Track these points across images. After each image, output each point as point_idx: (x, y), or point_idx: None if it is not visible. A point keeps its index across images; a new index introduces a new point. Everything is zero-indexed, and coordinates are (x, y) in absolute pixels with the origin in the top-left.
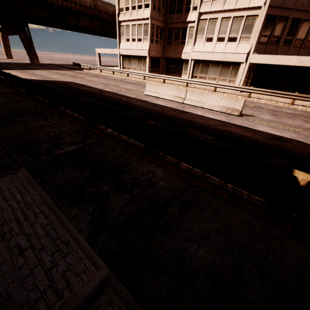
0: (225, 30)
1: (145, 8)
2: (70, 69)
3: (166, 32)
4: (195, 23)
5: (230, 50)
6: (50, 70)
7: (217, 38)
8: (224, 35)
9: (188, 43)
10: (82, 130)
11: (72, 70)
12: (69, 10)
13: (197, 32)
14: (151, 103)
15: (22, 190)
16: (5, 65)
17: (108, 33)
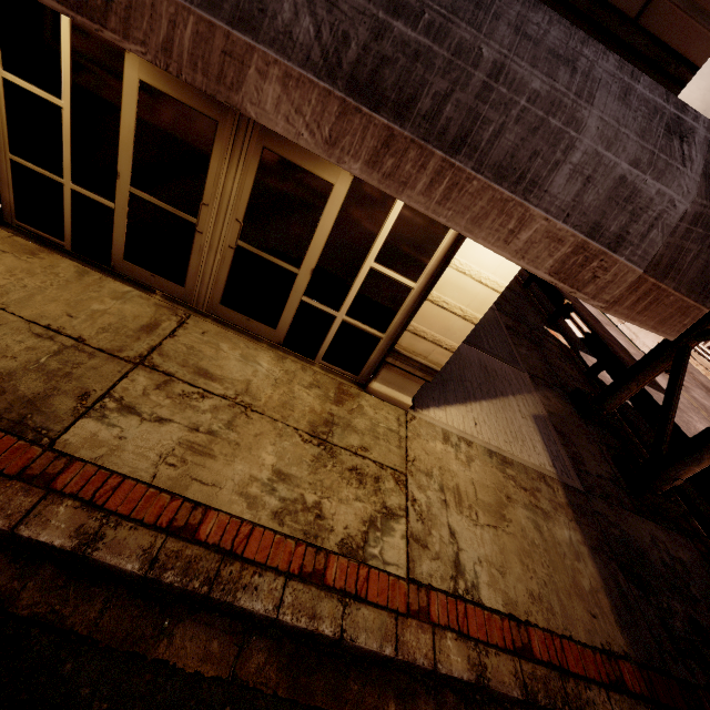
0: None
1: None
2: None
3: None
4: None
5: None
6: None
7: None
8: None
9: None
10: None
11: None
12: None
13: None
14: (579, 301)
15: None
16: None
17: None
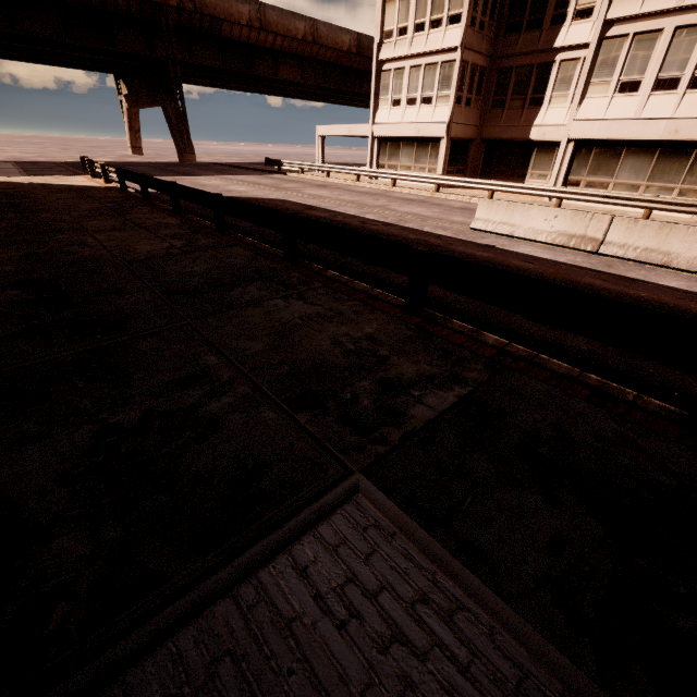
0: (683, 58)
1: (450, 25)
2: (260, 171)
3: (493, 79)
4: (589, 48)
5: (696, 111)
6: (223, 176)
7: (653, 83)
8: (680, 73)
9: (551, 101)
10: (417, 333)
11: (266, 175)
12: (260, 49)
13: (594, 71)
14: (511, 252)
15: (430, 594)
16: (134, 167)
17: (332, 94)
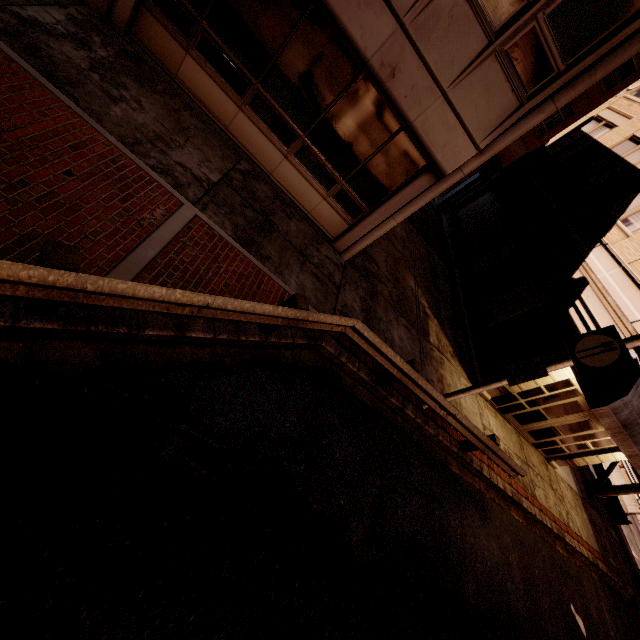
0: None
1: None
2: None
3: None
4: None
5: None
6: None
7: None
8: None
9: None
10: None
11: None
12: None
13: None
14: None
15: None
16: None
17: None
